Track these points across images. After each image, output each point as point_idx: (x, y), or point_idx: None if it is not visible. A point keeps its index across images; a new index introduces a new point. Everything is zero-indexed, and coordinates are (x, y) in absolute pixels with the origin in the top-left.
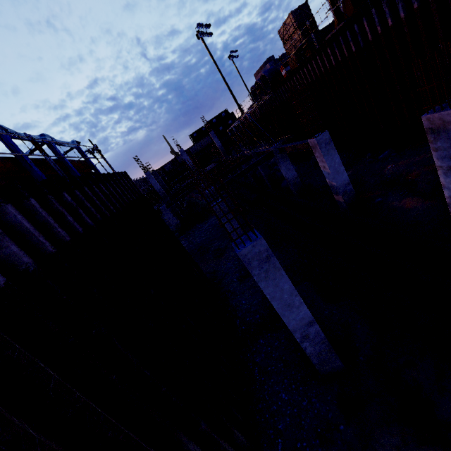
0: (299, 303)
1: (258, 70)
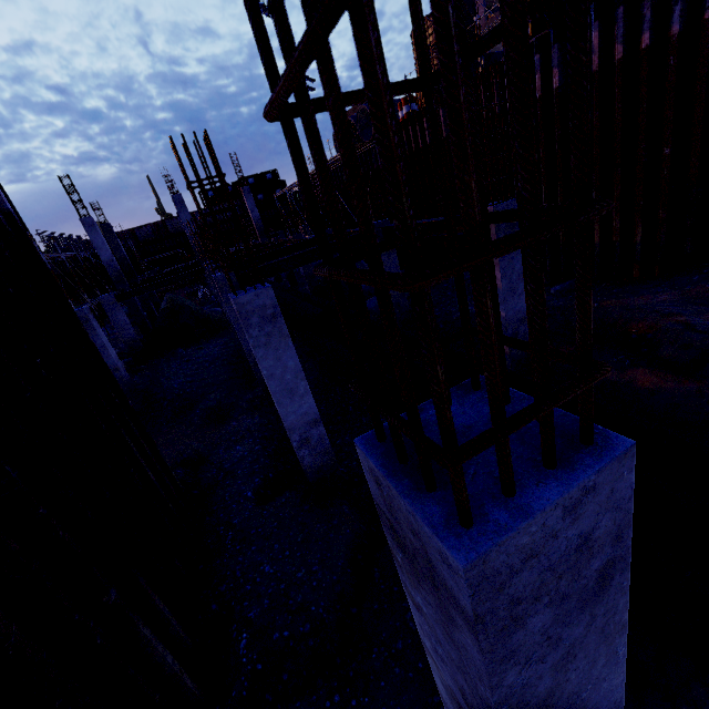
0: None
1: (350, 112)
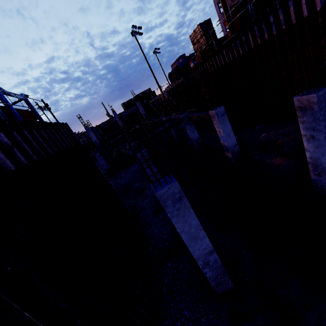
0: (202, 236)
1: (174, 63)
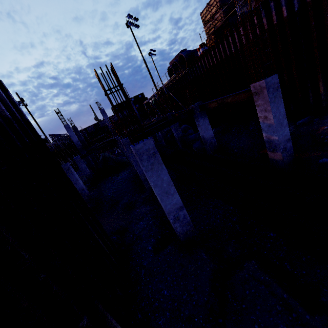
0: None
1: (173, 59)
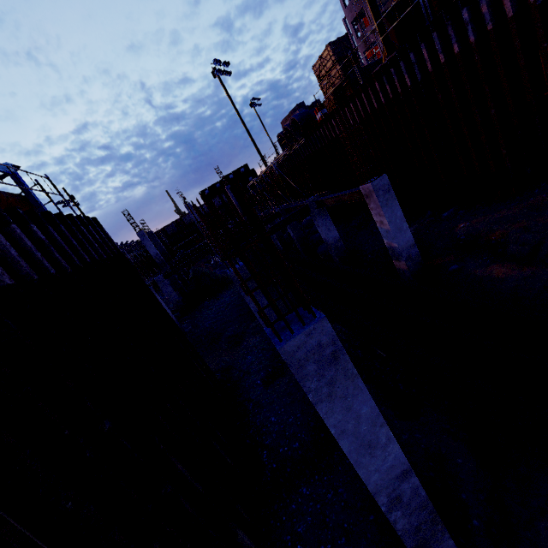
0: (386, 439)
1: (286, 118)
